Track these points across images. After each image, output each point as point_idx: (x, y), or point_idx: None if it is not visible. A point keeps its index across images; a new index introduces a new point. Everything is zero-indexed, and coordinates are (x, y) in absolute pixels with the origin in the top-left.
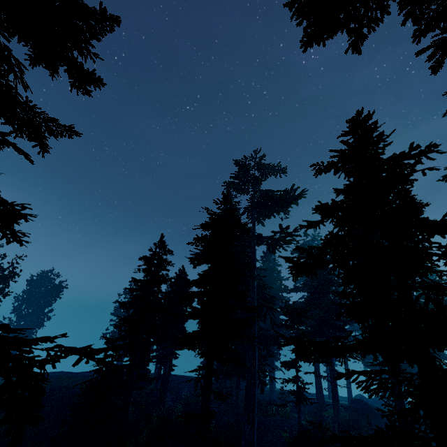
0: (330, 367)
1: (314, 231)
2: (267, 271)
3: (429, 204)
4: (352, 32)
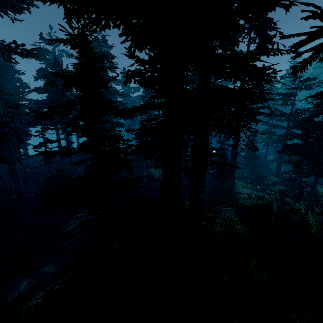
0: (67, 140)
1: (50, 29)
2: (3, 68)
3: (103, 98)
4: (66, 13)
